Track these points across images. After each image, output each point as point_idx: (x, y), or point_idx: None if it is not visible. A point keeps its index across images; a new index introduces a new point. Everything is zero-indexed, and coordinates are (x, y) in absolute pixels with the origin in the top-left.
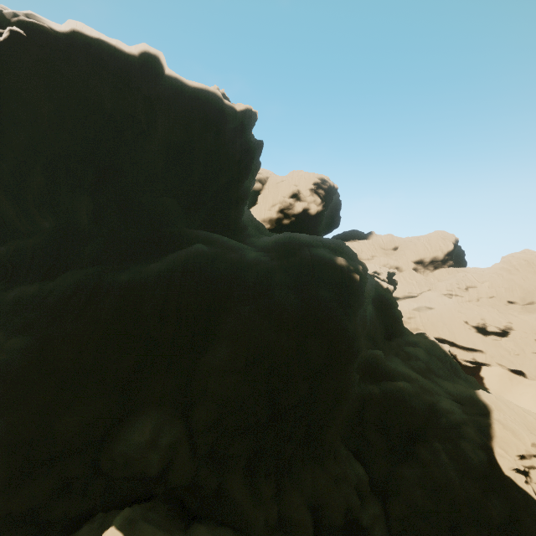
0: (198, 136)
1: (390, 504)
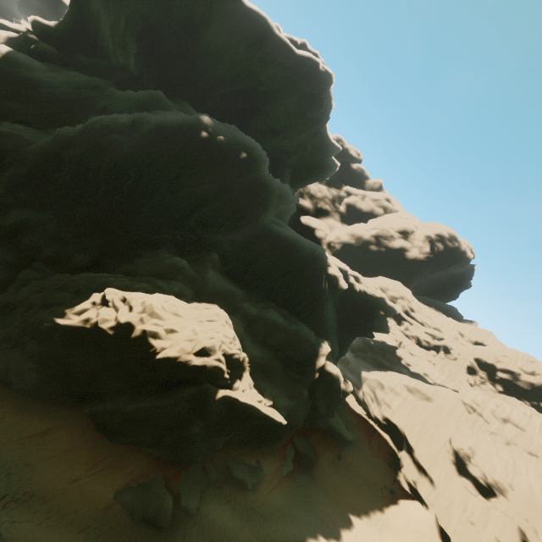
0: (234, 44)
1: None
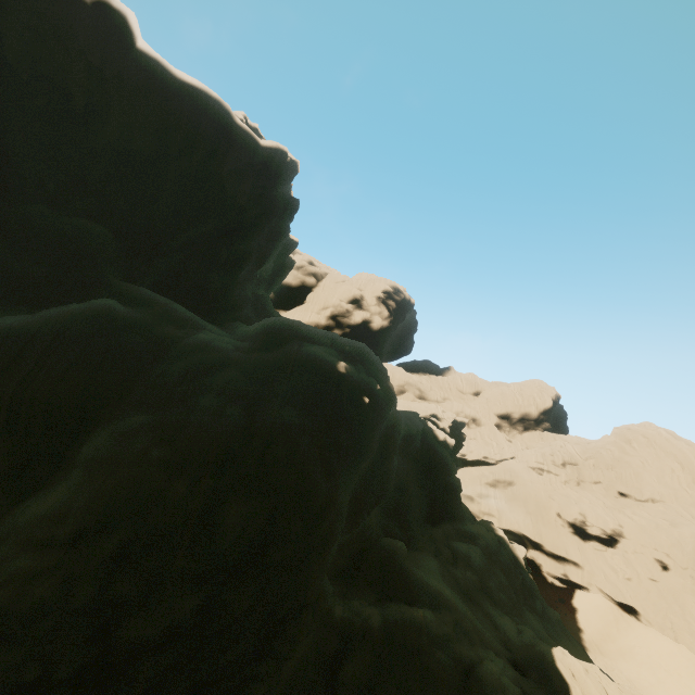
0: (177, 150)
1: None
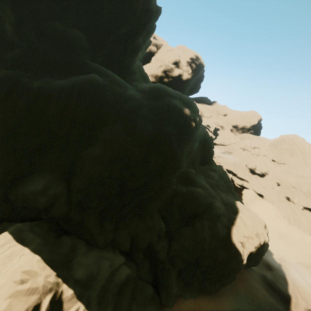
0: None
1: (173, 243)
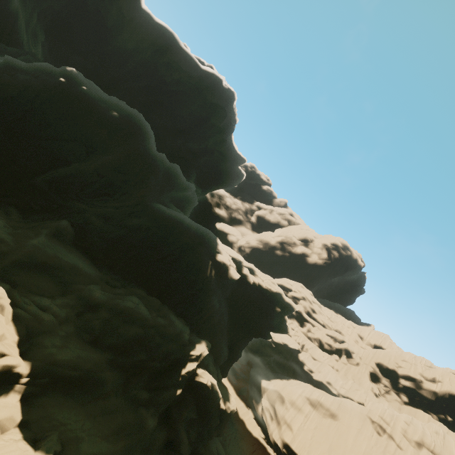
0: (142, 49)
1: None
